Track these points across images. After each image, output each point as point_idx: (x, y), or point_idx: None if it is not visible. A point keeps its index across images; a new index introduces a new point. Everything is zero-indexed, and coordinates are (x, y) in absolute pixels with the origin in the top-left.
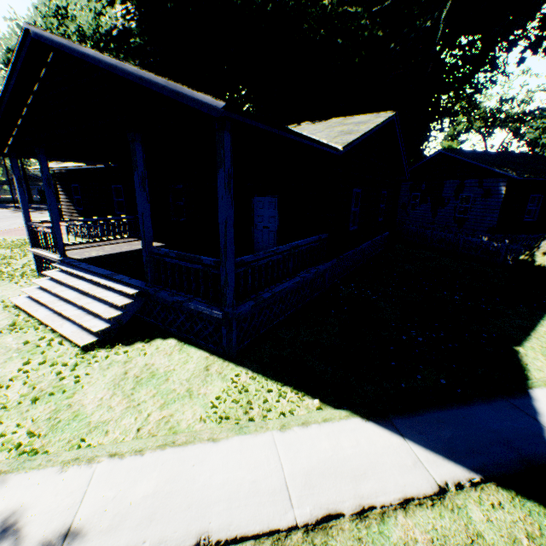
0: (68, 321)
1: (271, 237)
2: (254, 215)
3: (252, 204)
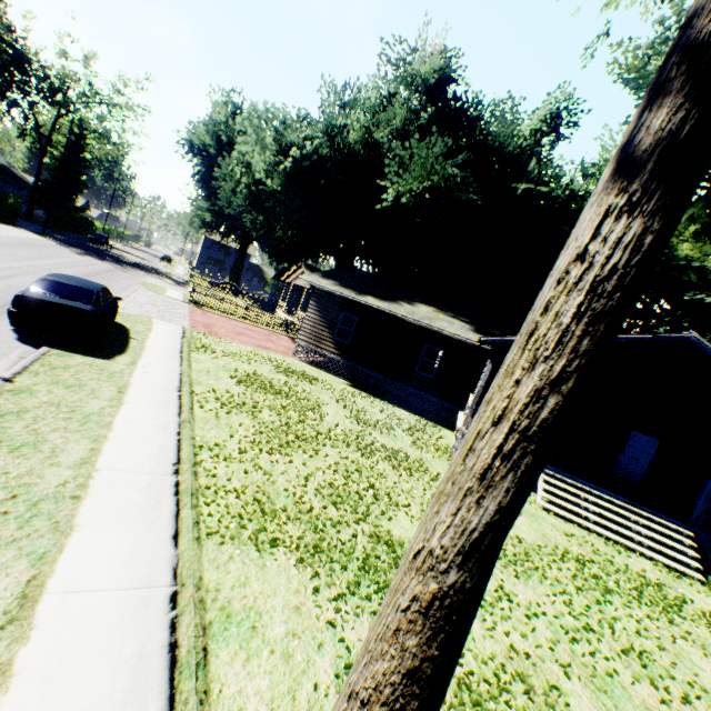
0: (642, 547)
1: (637, 468)
2: (625, 444)
3: (629, 435)
